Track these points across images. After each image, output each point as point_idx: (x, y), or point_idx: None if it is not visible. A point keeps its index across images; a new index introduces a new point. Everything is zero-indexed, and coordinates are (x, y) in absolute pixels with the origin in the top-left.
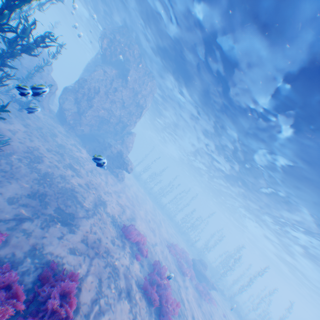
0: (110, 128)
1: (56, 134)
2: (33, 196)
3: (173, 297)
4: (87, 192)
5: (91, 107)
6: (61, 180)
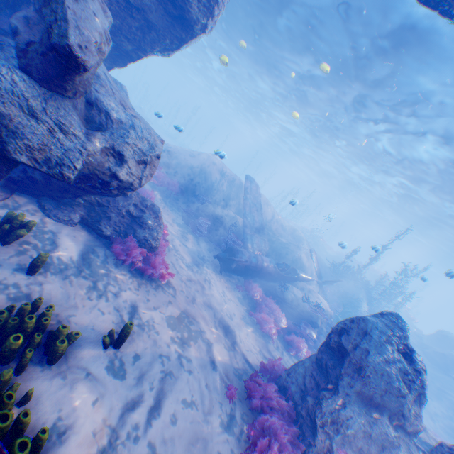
0: None
1: None
2: None
3: None
4: None
5: None
6: None
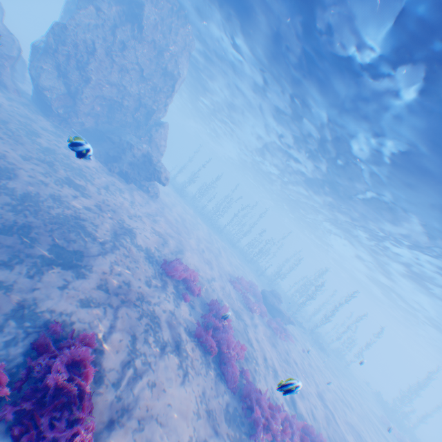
0: (127, 117)
1: (37, 132)
2: (8, 232)
3: (238, 340)
4: (101, 218)
5: (87, 81)
6: (54, 204)
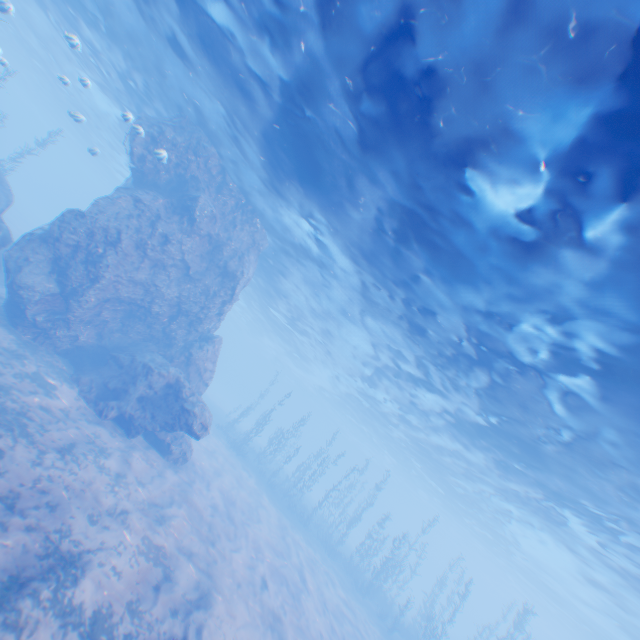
0: (156, 328)
1: None
2: None
3: None
4: None
5: (97, 277)
6: None
